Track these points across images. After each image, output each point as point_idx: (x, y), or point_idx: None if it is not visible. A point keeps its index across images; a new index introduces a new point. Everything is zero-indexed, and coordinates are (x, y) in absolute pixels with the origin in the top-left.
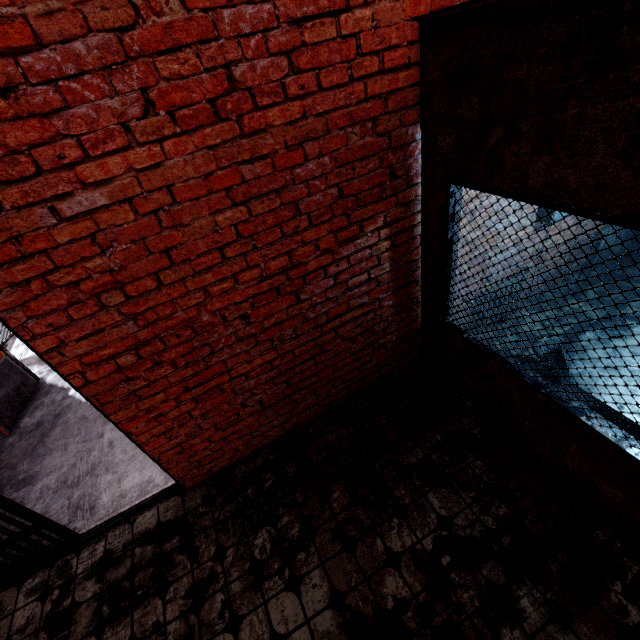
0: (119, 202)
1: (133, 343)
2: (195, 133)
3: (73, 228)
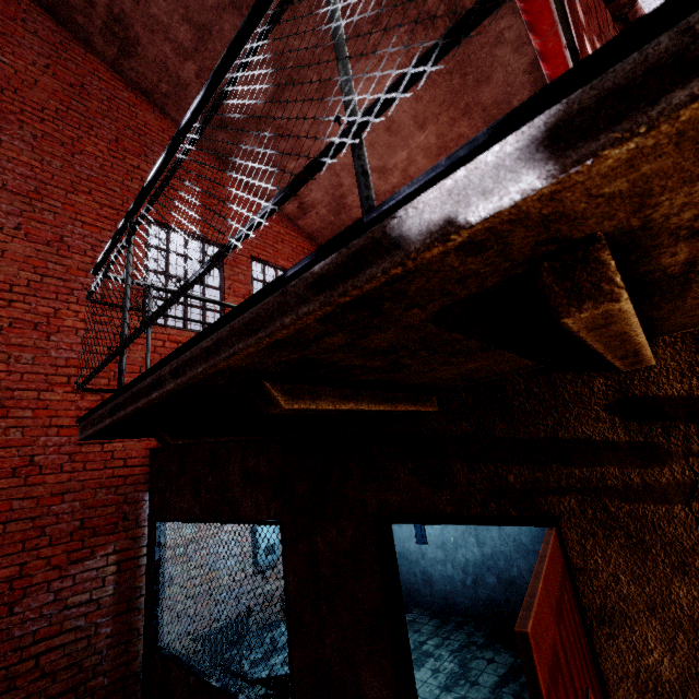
0: None
1: None
2: None
3: None
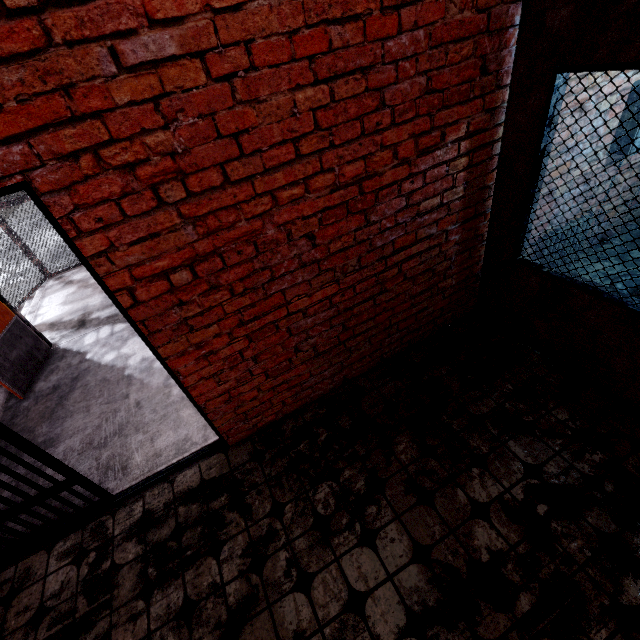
0: (189, 56)
1: (190, 256)
2: None
3: (134, 85)
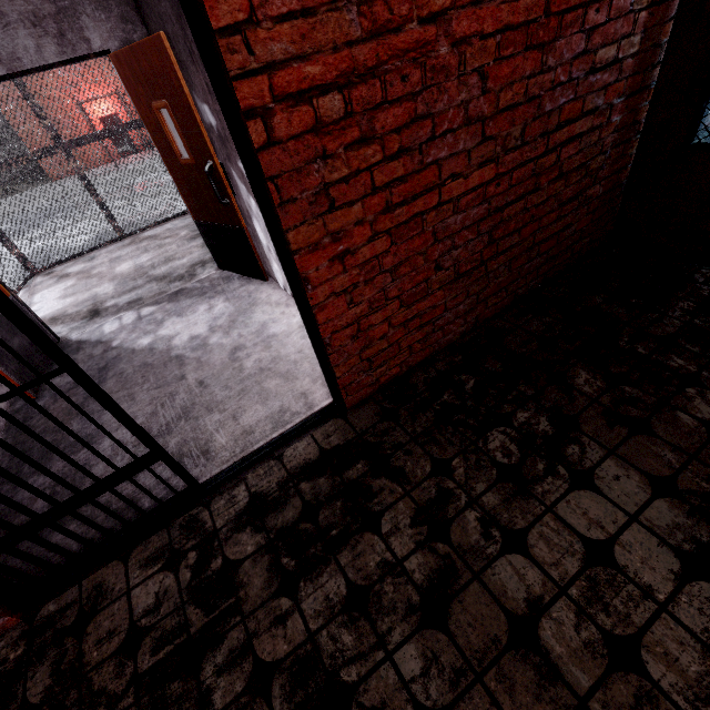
0: None
1: (345, 70)
2: None
3: None
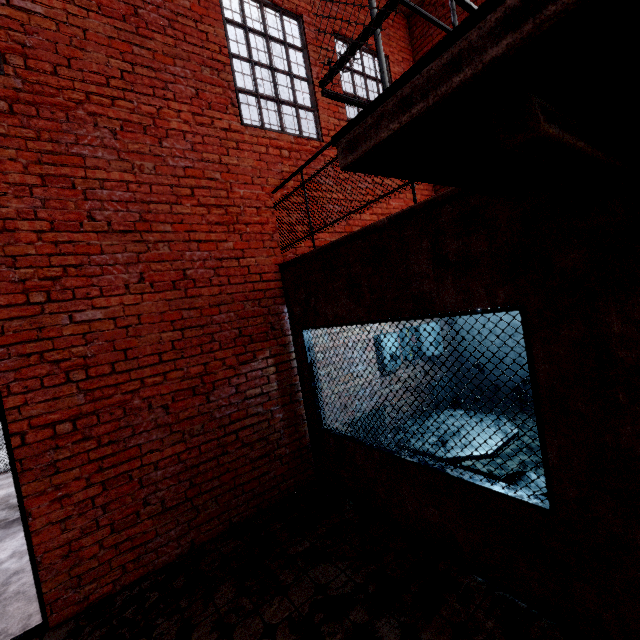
0: (108, 319)
1: (76, 414)
2: (161, 293)
3: (76, 328)
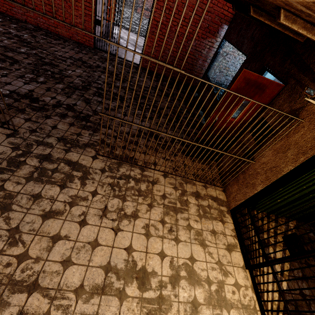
0: None
1: (162, 22)
2: None
3: None
